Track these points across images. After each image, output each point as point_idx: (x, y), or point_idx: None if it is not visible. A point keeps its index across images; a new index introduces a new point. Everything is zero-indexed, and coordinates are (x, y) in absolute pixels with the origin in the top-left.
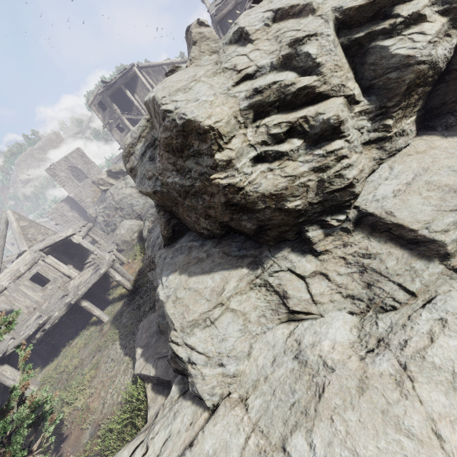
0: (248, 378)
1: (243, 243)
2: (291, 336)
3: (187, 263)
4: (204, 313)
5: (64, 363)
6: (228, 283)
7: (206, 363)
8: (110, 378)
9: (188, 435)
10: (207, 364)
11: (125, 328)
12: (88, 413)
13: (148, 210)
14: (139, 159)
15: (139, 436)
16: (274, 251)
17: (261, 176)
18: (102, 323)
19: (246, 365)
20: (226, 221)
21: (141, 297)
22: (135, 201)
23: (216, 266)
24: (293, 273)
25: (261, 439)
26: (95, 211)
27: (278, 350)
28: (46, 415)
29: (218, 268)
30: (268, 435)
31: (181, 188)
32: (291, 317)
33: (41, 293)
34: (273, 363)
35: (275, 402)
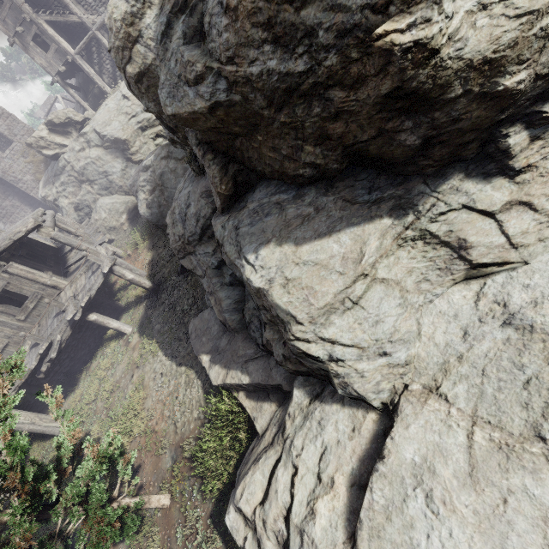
0: (428, 363)
1: (373, 181)
2: (482, 299)
3: (285, 226)
4: (340, 293)
5: (92, 390)
6: (366, 244)
7: (360, 356)
8: (169, 395)
9: (356, 443)
10: (361, 357)
11: (163, 335)
12: (158, 437)
13: (138, 175)
14: (158, 46)
15: (268, 454)
16: (435, 183)
17: (467, 21)
18: (125, 336)
19: (418, 347)
20: (362, 141)
21: (169, 294)
22: (107, 166)
23: (336, 223)
24: (473, 211)
25: (493, 432)
26: (48, 191)
27: (468, 320)
28: (114, 456)
29: (342, 224)
30: (502, 425)
31: (280, 84)
32: (472, 274)
33: (21, 316)
34: (465, 338)
35: (493, 384)
